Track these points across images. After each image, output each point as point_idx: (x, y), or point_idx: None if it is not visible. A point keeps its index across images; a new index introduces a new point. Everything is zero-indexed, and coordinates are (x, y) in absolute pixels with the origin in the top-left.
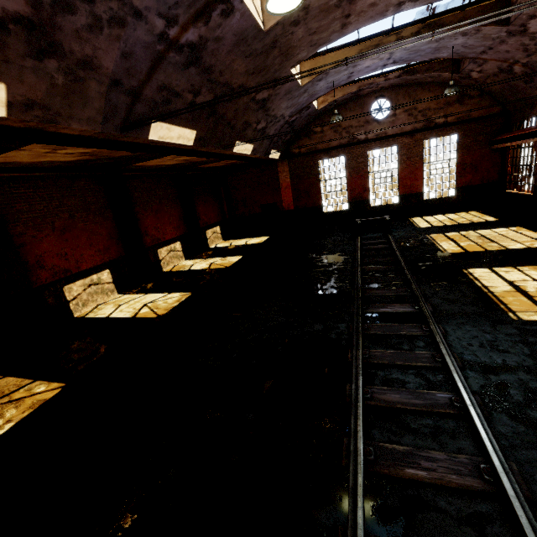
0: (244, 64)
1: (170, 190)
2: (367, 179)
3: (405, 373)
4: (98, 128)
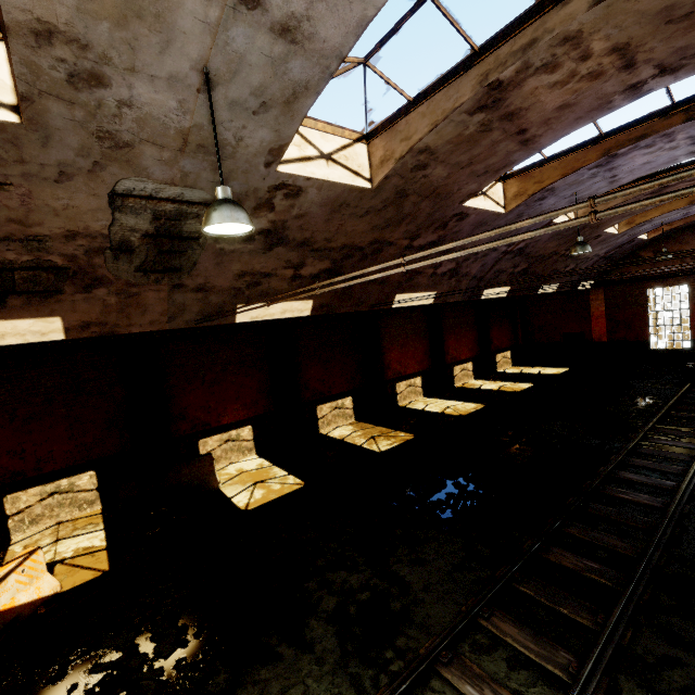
0: (556, 242)
1: (470, 316)
2: None
3: (652, 473)
4: (459, 299)
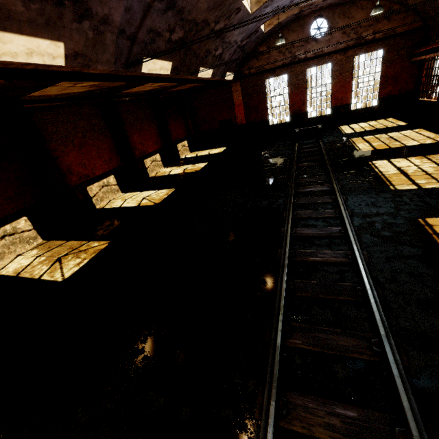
0: (206, 2)
1: (148, 111)
2: (305, 94)
3: (317, 221)
4: (112, 67)
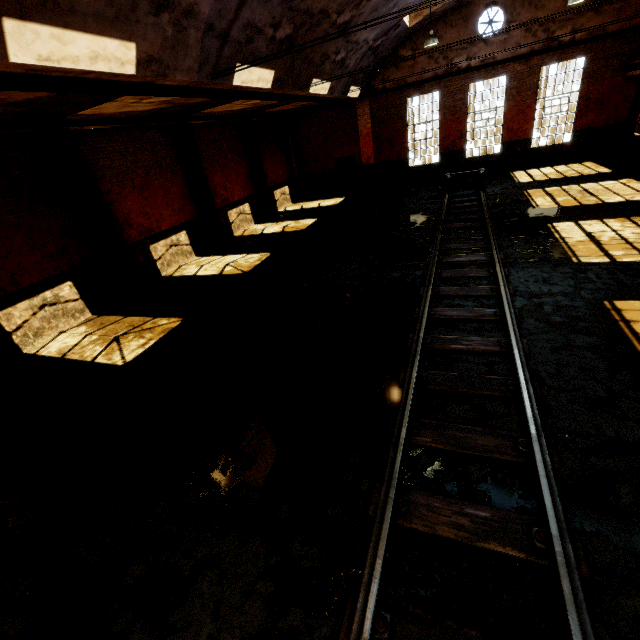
0: None
1: (235, 141)
2: (464, 122)
3: (466, 301)
4: (194, 78)
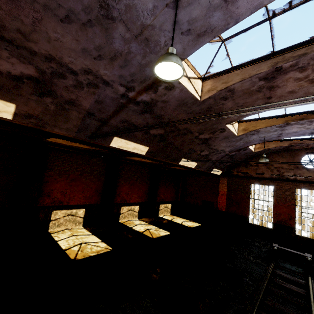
0: (187, 117)
1: (146, 174)
2: (293, 209)
3: None
4: (73, 134)
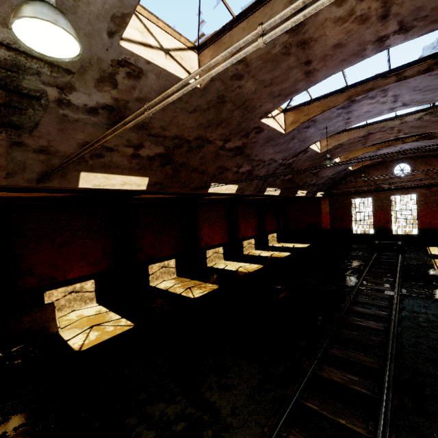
0: (309, 163)
1: (254, 209)
2: (389, 214)
3: (372, 306)
4: (251, 193)
